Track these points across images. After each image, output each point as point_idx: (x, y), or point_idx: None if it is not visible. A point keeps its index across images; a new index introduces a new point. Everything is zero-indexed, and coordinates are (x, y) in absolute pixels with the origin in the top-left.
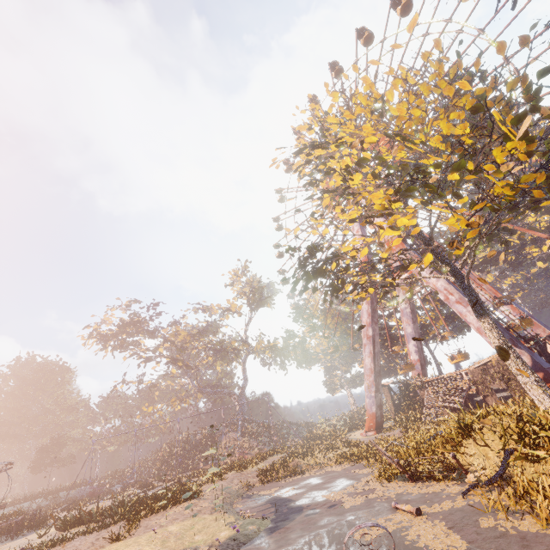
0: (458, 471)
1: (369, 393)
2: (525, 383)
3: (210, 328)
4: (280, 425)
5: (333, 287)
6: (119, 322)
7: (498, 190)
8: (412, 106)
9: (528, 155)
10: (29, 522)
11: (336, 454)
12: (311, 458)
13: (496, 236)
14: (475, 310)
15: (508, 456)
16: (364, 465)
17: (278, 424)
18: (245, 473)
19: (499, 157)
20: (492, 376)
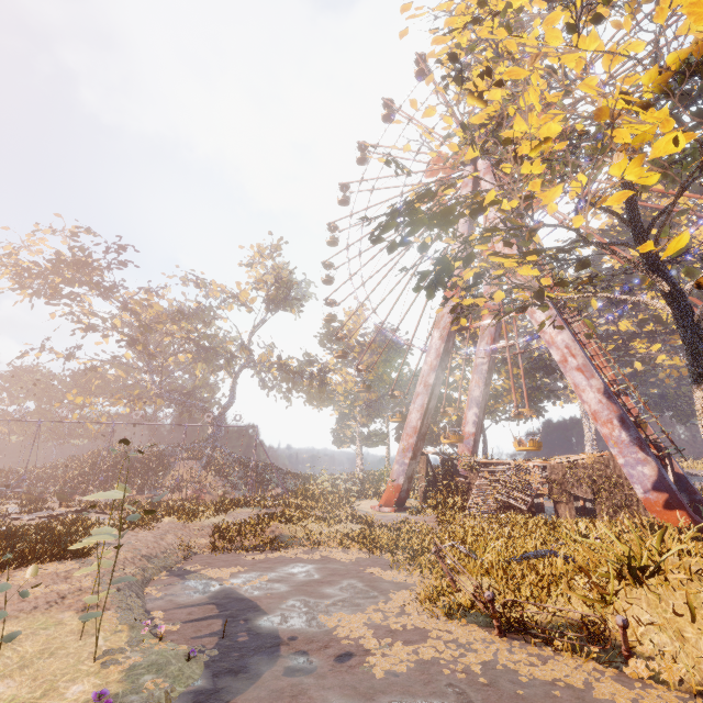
0: (604, 643)
1: (403, 458)
2: None
3: (201, 314)
4: (262, 468)
5: (444, 266)
6: (53, 255)
7: None
8: None
9: None
10: None
11: (341, 530)
12: (301, 528)
13: None
14: (698, 370)
15: None
16: (390, 564)
17: (259, 466)
18: (191, 526)
19: None
20: (580, 480)
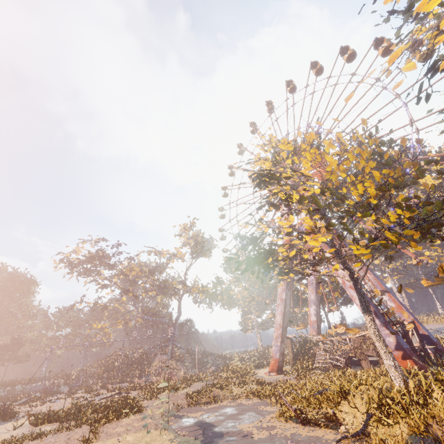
0: (335, 422)
1: (276, 342)
2: (388, 366)
3: (158, 268)
4: (202, 354)
5: (265, 269)
6: (87, 254)
7: (388, 235)
8: (341, 171)
9: (411, 218)
10: (1, 413)
11: (246, 389)
12: (227, 390)
13: (384, 251)
14: (362, 307)
15: (369, 418)
16: (268, 403)
17: (200, 353)
18: (176, 394)
19: (392, 217)
20: (368, 346)
